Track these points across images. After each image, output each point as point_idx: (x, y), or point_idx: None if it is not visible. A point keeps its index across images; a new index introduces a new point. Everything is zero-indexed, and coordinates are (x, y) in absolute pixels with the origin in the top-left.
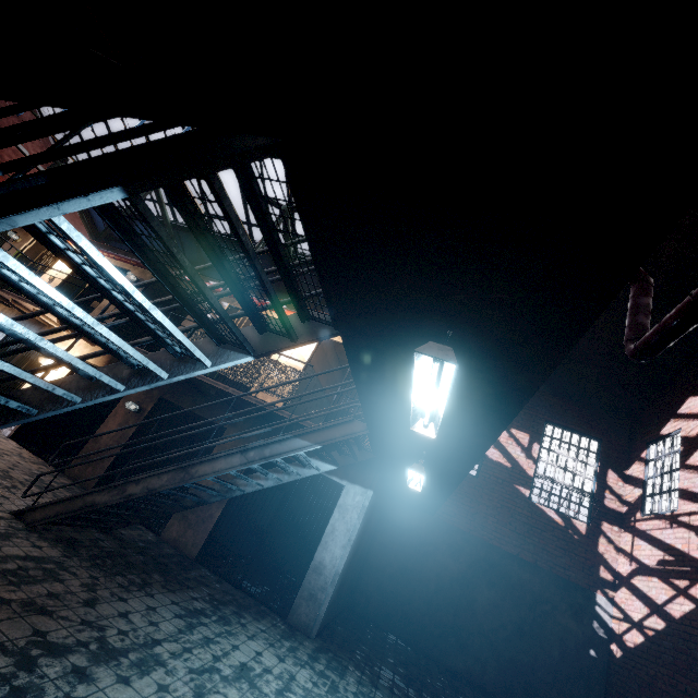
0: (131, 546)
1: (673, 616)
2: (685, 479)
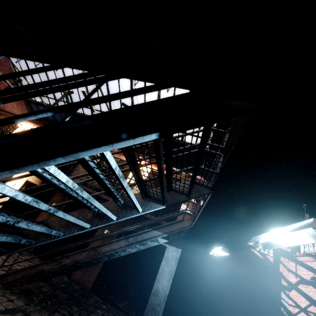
0: (58, 288)
1: None
2: None
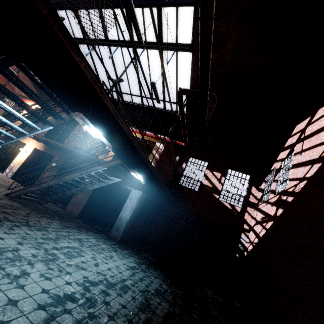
0: (50, 210)
1: (260, 236)
2: (273, 185)
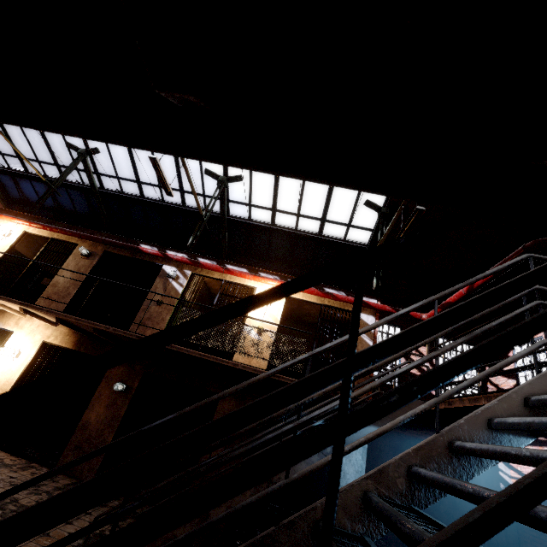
0: None
1: None
2: None
